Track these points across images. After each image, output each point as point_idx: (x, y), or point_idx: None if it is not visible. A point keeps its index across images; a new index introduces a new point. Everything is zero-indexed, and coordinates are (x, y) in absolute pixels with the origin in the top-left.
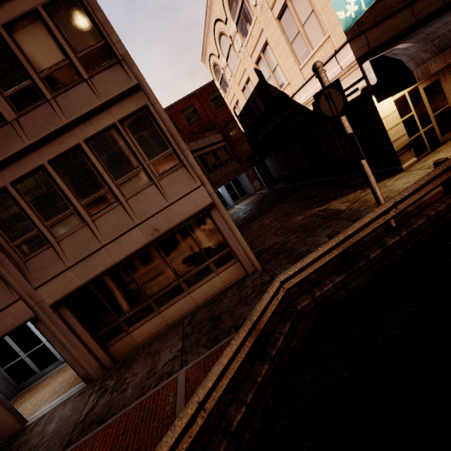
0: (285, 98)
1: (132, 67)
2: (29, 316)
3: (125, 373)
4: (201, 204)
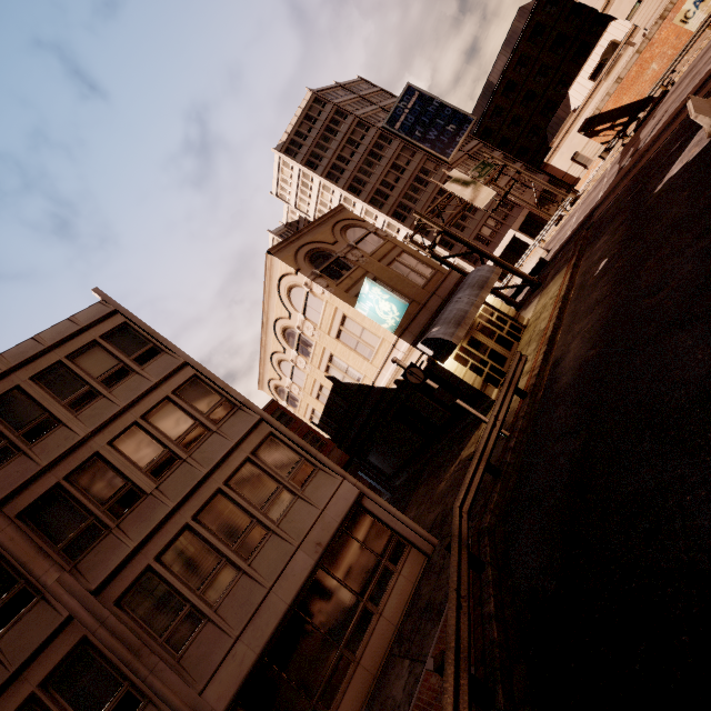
0: (366, 388)
1: (253, 407)
2: None
3: None
4: (351, 497)
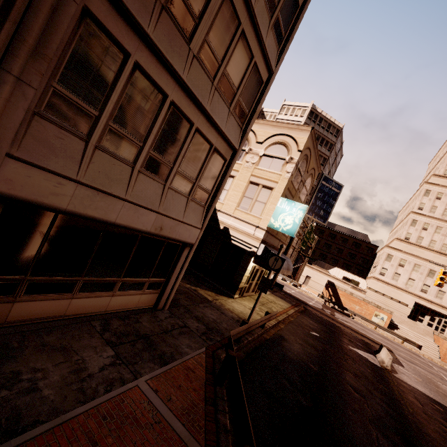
0: None
1: (243, 141)
2: None
3: (5, 364)
4: (191, 239)
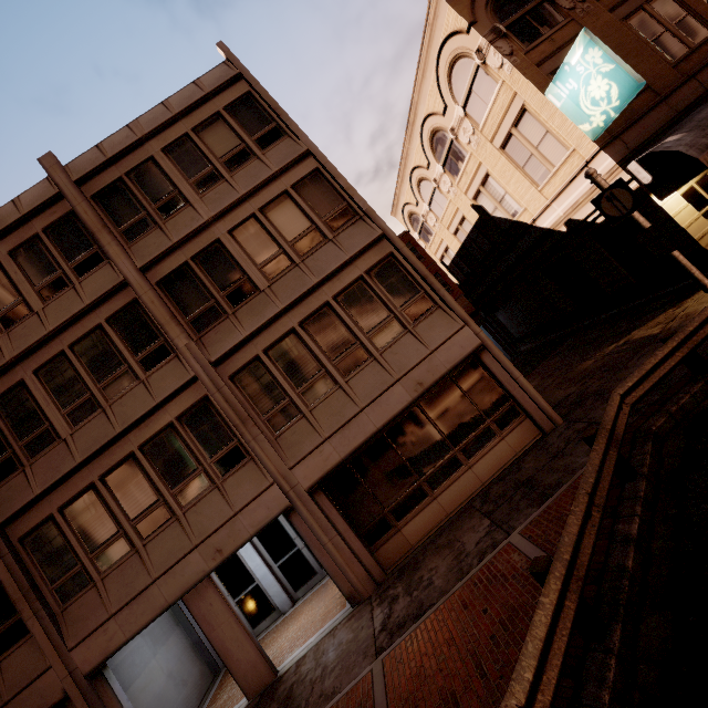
0: (522, 227)
1: (375, 219)
2: (284, 506)
3: (415, 574)
4: (468, 346)
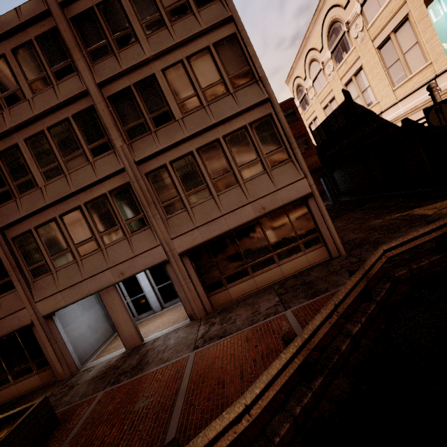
0: (371, 115)
1: (266, 85)
2: (163, 259)
3: (228, 315)
4: (302, 192)
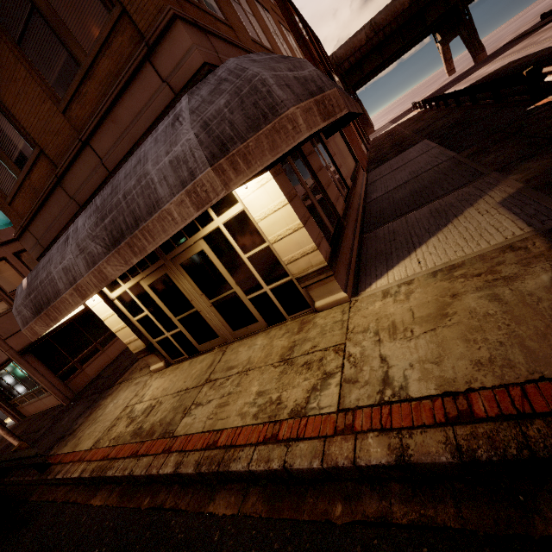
0: None
1: None
2: None
3: None
4: (4, 357)
